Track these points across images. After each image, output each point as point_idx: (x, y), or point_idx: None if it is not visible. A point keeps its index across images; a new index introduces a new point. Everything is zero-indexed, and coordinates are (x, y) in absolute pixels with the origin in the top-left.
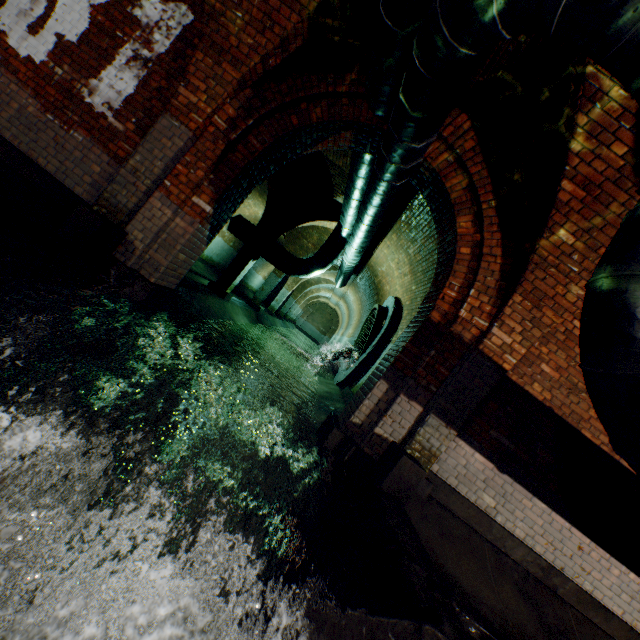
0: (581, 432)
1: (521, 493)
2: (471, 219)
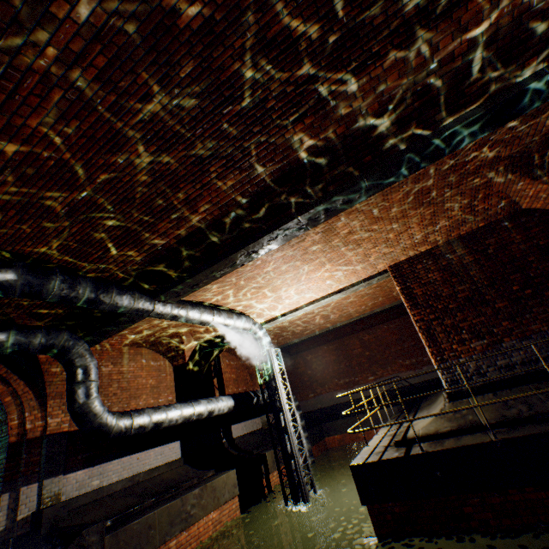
0: None
1: (107, 465)
2: (2, 383)
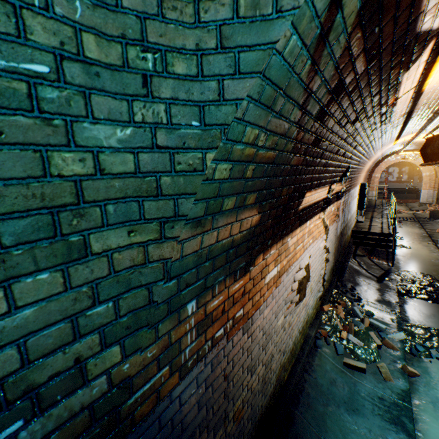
0: None
1: None
2: None
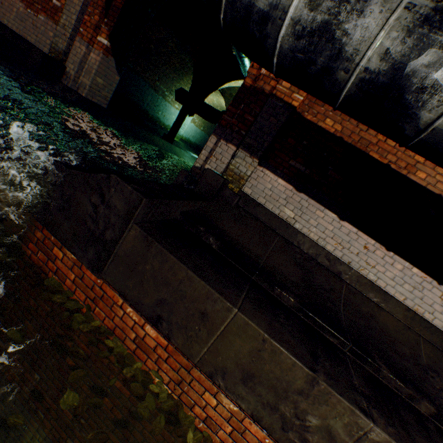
0: (369, 155)
1: (315, 207)
2: None
